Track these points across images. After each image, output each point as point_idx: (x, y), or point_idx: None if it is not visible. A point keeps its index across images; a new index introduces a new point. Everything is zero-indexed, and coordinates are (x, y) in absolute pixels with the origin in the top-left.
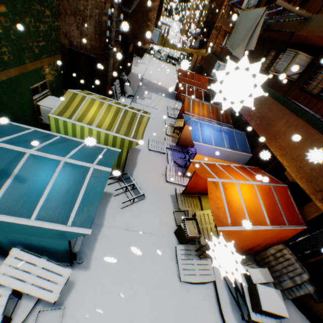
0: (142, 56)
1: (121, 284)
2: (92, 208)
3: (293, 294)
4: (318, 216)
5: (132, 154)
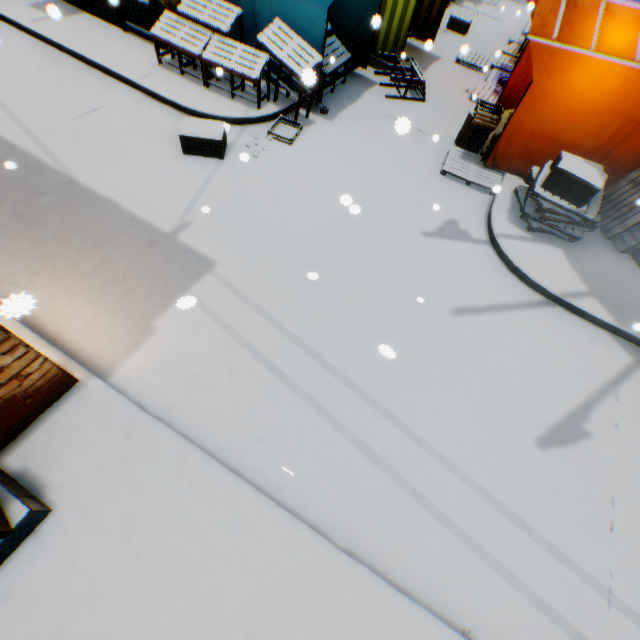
0: None
1: (363, 144)
2: None
3: None
4: None
5: (425, 60)
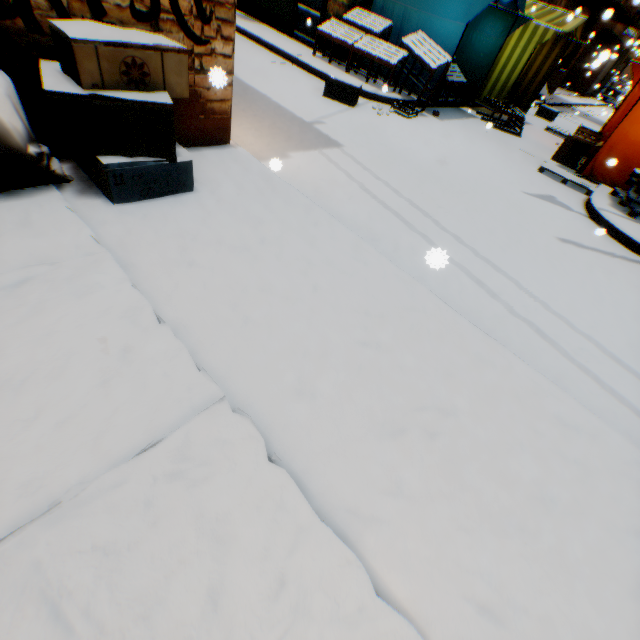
0: (585, 93)
1: (468, 138)
2: (501, 1)
3: None
4: None
5: None
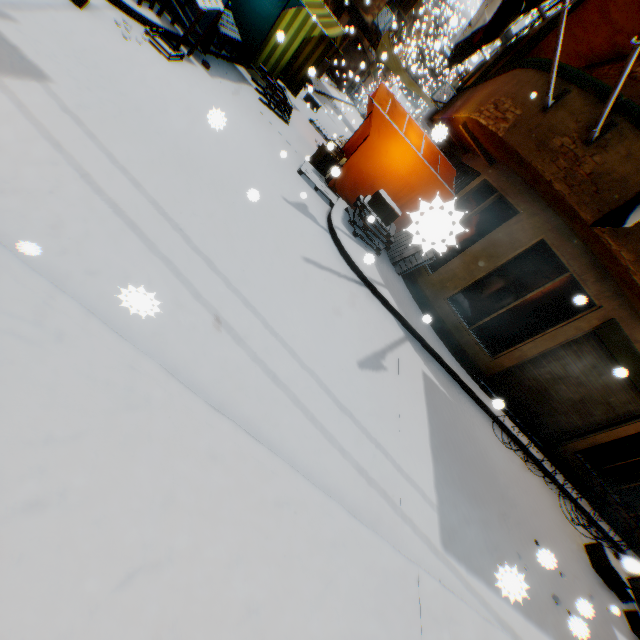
0: (342, 89)
1: (239, 113)
2: None
3: (411, 265)
4: (472, 192)
5: None
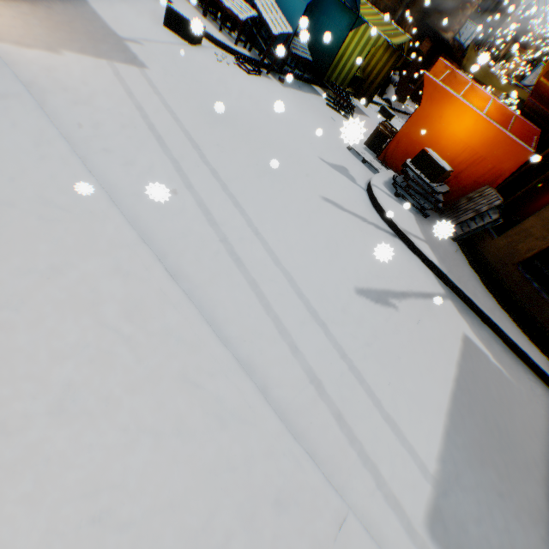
0: None
1: (300, 107)
2: None
3: (468, 229)
4: None
5: (359, 111)
